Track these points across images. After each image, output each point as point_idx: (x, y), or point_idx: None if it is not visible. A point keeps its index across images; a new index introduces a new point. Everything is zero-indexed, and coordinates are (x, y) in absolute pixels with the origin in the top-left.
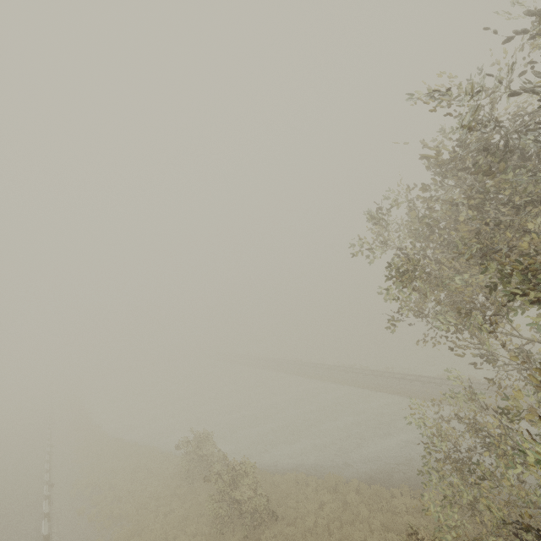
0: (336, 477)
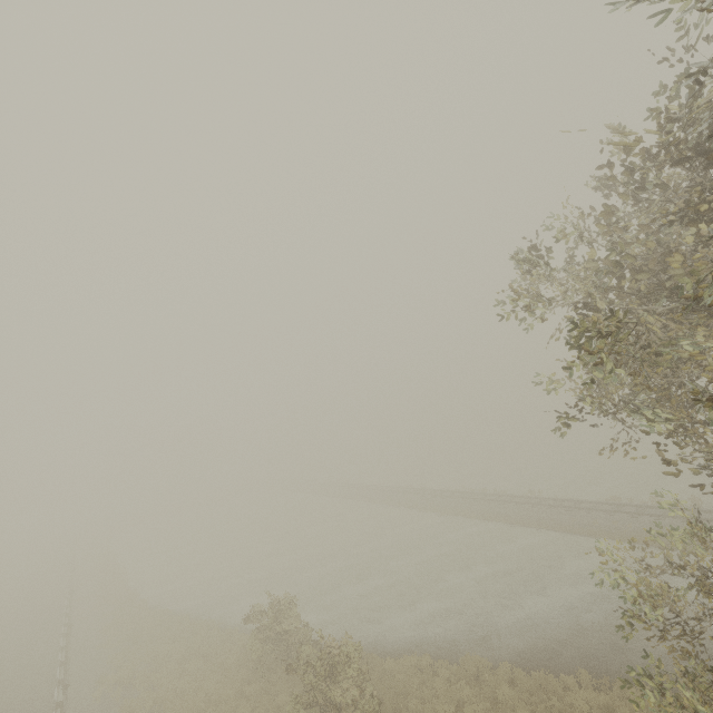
0: (476, 659)
